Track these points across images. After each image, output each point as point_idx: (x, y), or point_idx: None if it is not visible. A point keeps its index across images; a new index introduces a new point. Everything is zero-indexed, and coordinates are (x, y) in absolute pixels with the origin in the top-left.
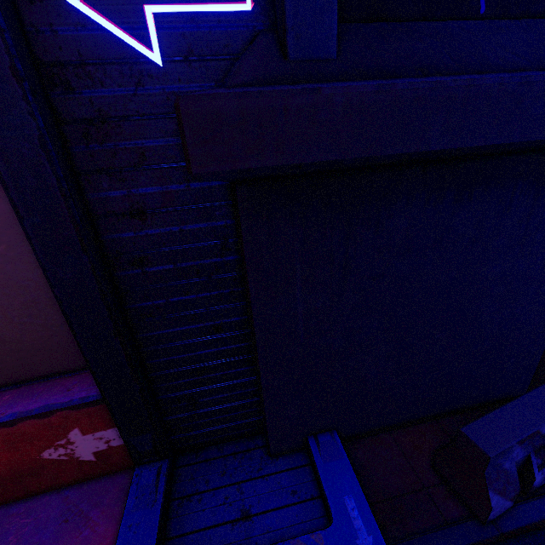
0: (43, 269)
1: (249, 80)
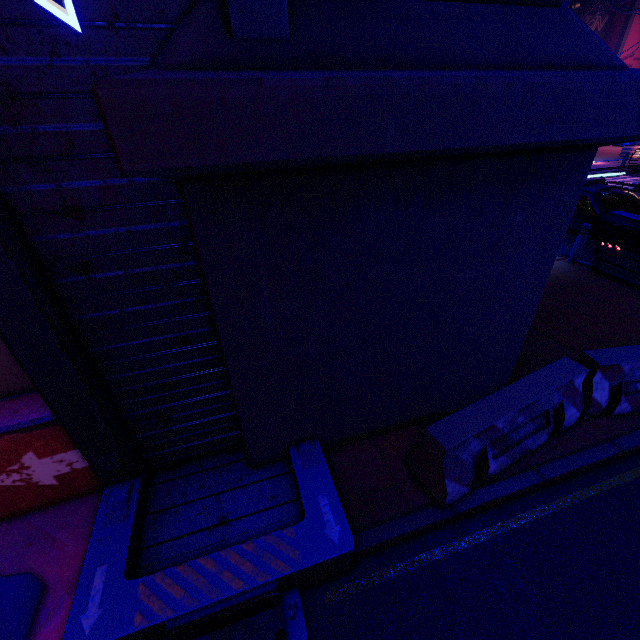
0: None
1: (186, 61)
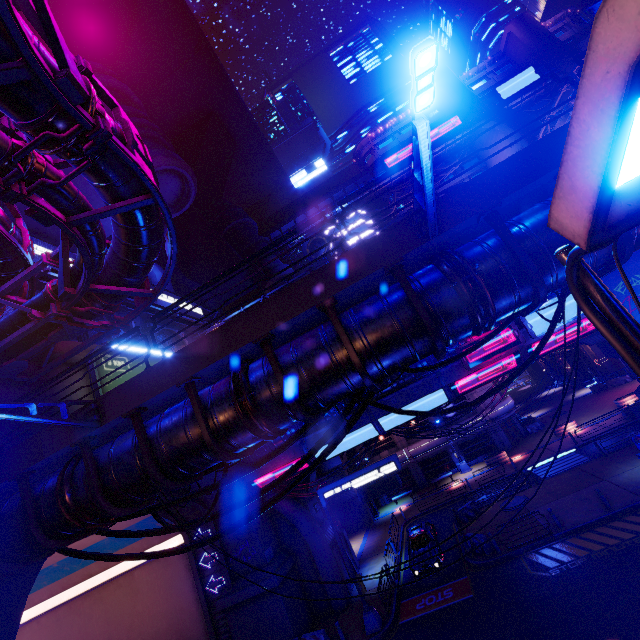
0: (207, 626)
1: (223, 595)
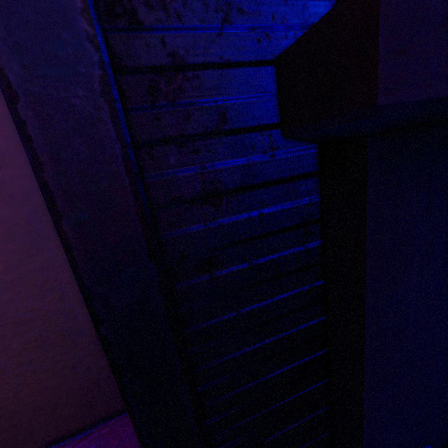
0: (85, 296)
1: None
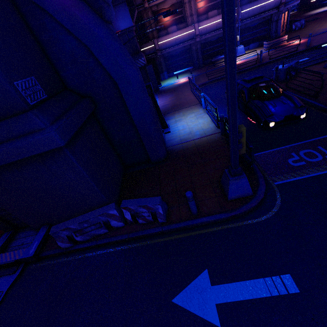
0: None
1: None
